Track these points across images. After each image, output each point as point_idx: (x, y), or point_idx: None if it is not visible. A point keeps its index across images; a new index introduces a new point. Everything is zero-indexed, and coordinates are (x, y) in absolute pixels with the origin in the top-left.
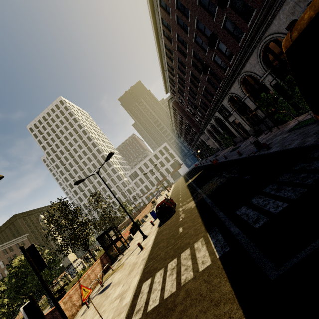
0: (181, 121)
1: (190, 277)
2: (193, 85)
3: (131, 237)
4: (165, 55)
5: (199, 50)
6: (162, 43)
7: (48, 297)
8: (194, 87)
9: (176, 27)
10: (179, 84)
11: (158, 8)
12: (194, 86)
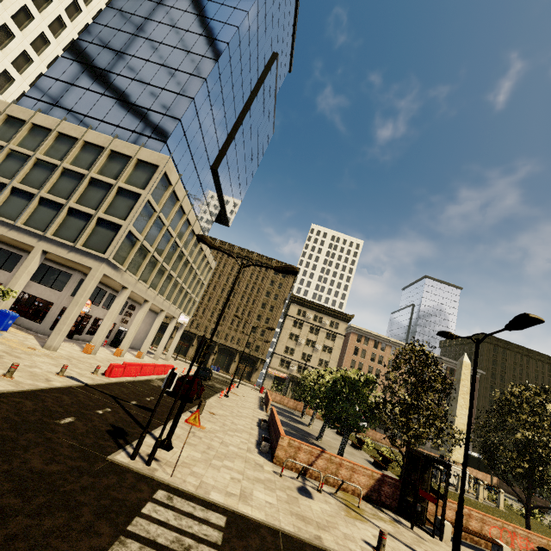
0: None
1: (115, 547)
2: None
3: (501, 550)
4: None
5: None
6: None
7: (343, 438)
8: None
9: None
10: None
11: None
12: None
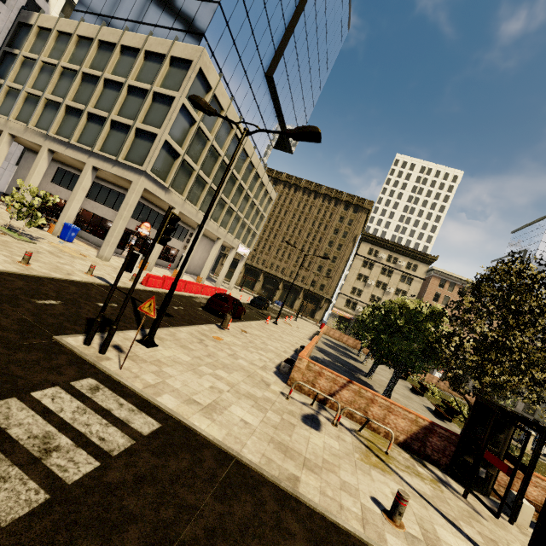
0: None
1: None
2: None
3: None
4: None
5: None
6: None
7: (392, 376)
8: None
9: None
10: None
11: None
12: None
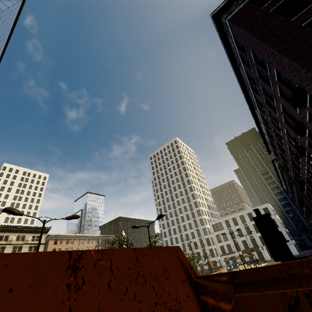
0: (290, 186)
1: None
2: (294, 159)
3: None
4: (262, 122)
5: (290, 130)
6: (258, 112)
7: None
8: (295, 161)
9: (266, 105)
10: (280, 150)
11: (250, 89)
12: (295, 160)
